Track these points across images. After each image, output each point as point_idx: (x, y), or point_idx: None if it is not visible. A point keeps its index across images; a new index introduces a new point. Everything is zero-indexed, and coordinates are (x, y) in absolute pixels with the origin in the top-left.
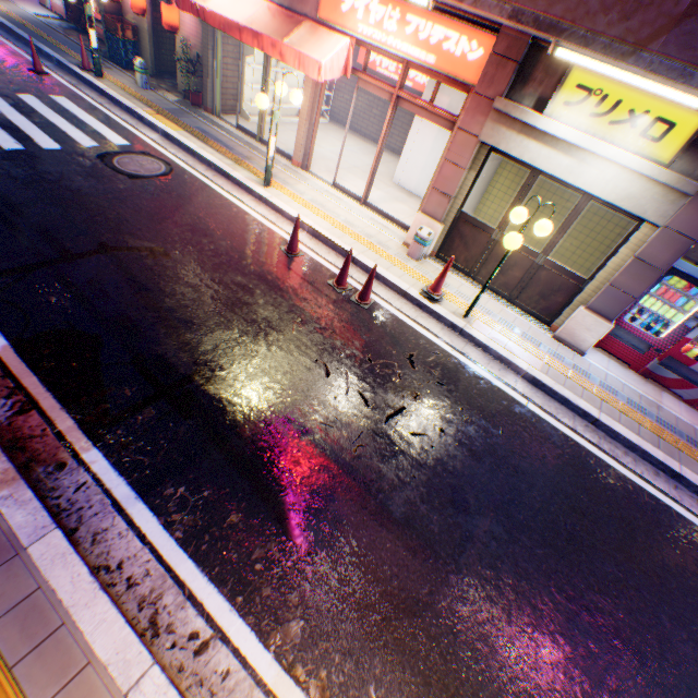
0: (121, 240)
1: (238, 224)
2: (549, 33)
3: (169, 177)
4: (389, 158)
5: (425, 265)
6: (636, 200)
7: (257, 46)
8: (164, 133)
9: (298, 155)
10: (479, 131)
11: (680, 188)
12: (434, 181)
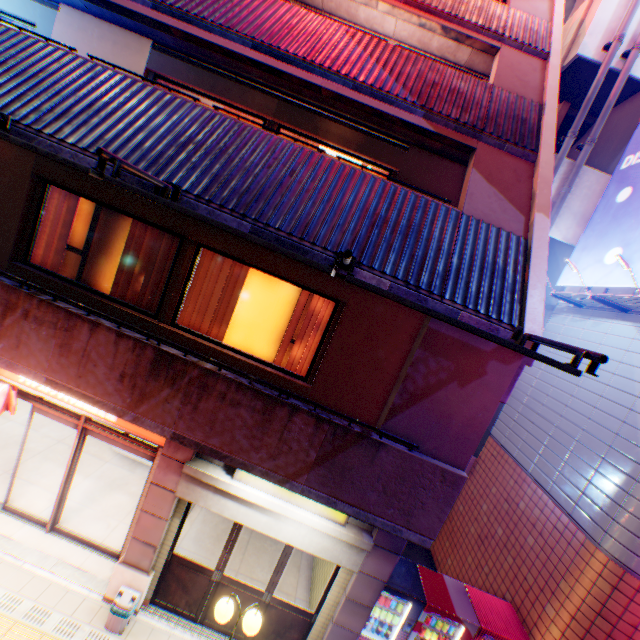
0: None
1: None
2: (213, 454)
3: None
4: None
5: (135, 631)
6: (331, 550)
7: None
8: None
9: None
10: (176, 485)
11: (359, 544)
12: (134, 529)
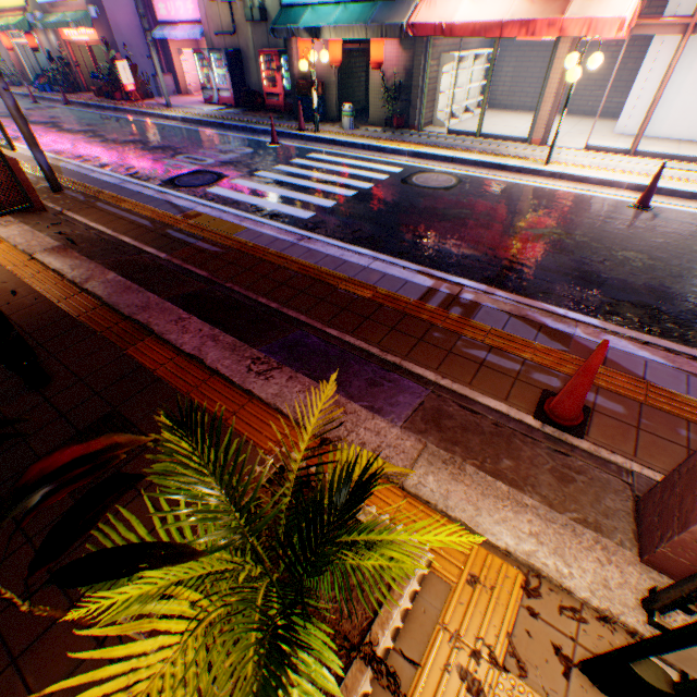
0: (521, 232)
1: (566, 199)
2: None
3: (463, 182)
4: (572, 119)
5: None
6: None
7: (523, 34)
8: (410, 154)
9: (538, 132)
10: None
11: None
12: None
